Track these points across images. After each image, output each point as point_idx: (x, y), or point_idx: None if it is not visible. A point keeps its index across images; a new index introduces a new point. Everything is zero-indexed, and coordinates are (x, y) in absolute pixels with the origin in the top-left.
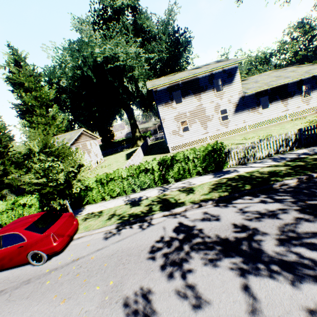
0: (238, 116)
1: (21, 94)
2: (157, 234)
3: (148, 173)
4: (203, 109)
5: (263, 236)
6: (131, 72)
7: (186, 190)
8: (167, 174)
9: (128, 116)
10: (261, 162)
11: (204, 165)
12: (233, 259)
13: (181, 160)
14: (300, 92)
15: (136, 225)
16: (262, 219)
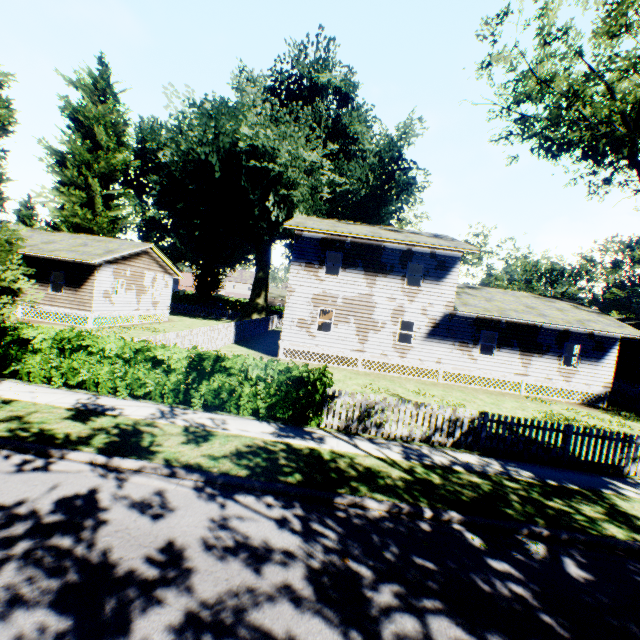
0: (431, 345)
1: (75, 140)
2: (24, 493)
3: (159, 368)
4: (372, 304)
5: (179, 593)
6: (289, 188)
7: (197, 434)
8: (196, 387)
9: (257, 262)
10: (381, 445)
11: (274, 401)
12: (55, 617)
13: (235, 372)
14: (560, 353)
15: (24, 456)
16: (229, 557)
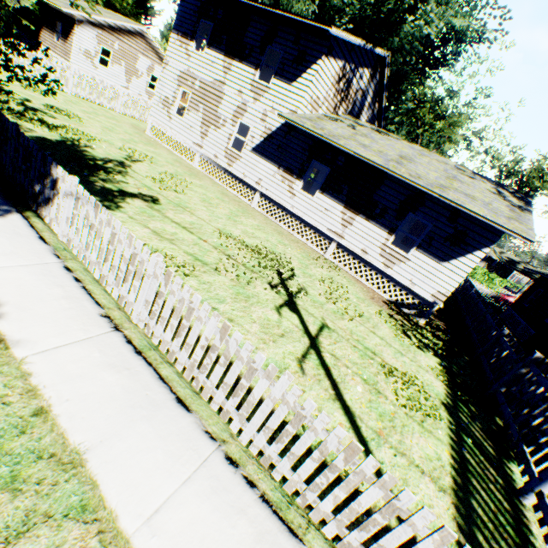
0: (258, 161)
1: None
2: None
3: None
4: (222, 95)
5: None
6: None
7: None
8: None
9: None
10: None
11: None
12: None
13: None
14: (395, 226)
15: None
16: None
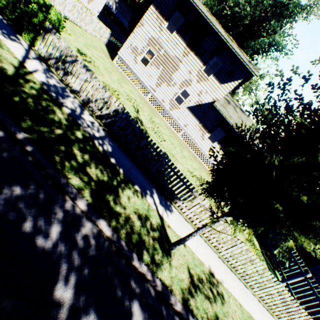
0: (189, 115)
1: None
2: None
3: None
4: (177, 67)
5: None
6: None
7: None
8: None
9: None
10: (47, 74)
11: (8, 2)
12: None
13: None
14: None
15: None
16: None
